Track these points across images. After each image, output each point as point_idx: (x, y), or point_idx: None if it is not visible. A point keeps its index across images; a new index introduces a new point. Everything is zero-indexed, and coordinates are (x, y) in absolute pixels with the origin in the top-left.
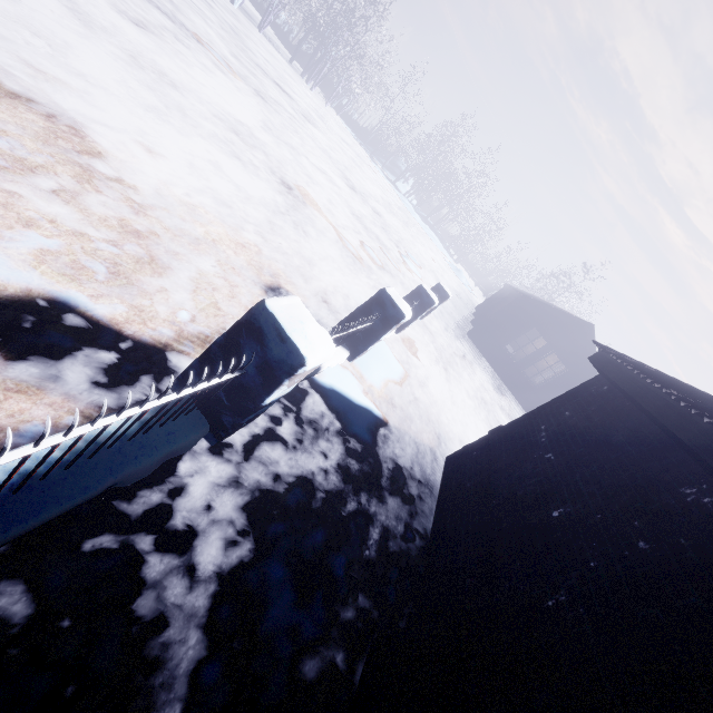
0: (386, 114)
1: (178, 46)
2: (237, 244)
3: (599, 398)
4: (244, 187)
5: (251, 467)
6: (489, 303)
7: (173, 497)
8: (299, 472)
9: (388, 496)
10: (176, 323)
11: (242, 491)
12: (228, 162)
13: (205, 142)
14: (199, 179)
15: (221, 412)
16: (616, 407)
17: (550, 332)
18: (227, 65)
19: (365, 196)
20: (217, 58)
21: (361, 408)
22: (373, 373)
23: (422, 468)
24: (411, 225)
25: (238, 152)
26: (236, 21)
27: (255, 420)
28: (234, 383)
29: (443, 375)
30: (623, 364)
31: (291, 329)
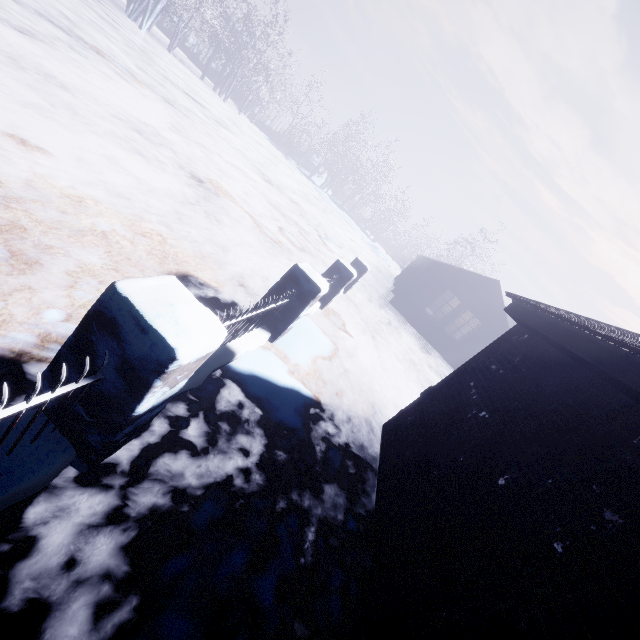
0: (294, 118)
1: (74, 55)
2: (135, 234)
3: (522, 347)
4: (147, 180)
5: (142, 489)
6: (406, 273)
7: (8, 563)
8: (210, 481)
9: (323, 483)
10: (40, 326)
11: (127, 526)
12: (129, 157)
13: (100, 138)
14: (90, 173)
15: (84, 431)
16: (541, 354)
17: (463, 292)
18: (132, 75)
19: (282, 188)
20: (120, 68)
21: (286, 390)
22: (298, 351)
23: (359, 442)
24: (329, 212)
25: (141, 149)
26: (144, 42)
27: (151, 427)
28: (92, 393)
29: (372, 343)
30: (540, 311)
31: (154, 314)
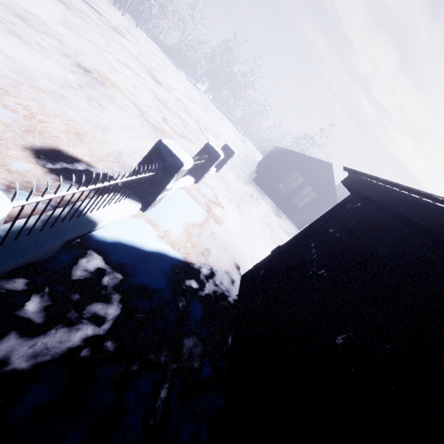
0: (182, 34)
1: None
2: None
3: (356, 213)
4: (22, 60)
5: None
6: (266, 159)
7: None
8: (47, 359)
9: (182, 336)
10: None
11: None
12: (2, 36)
13: None
14: None
15: None
16: (373, 220)
17: (306, 172)
18: None
19: (170, 89)
20: None
21: (152, 254)
22: (169, 219)
23: (220, 293)
24: (209, 111)
25: (21, 32)
26: None
27: None
28: None
29: (237, 211)
30: (374, 182)
31: None
